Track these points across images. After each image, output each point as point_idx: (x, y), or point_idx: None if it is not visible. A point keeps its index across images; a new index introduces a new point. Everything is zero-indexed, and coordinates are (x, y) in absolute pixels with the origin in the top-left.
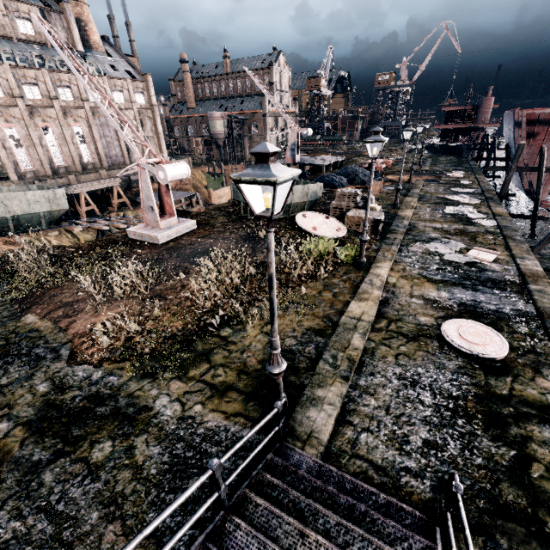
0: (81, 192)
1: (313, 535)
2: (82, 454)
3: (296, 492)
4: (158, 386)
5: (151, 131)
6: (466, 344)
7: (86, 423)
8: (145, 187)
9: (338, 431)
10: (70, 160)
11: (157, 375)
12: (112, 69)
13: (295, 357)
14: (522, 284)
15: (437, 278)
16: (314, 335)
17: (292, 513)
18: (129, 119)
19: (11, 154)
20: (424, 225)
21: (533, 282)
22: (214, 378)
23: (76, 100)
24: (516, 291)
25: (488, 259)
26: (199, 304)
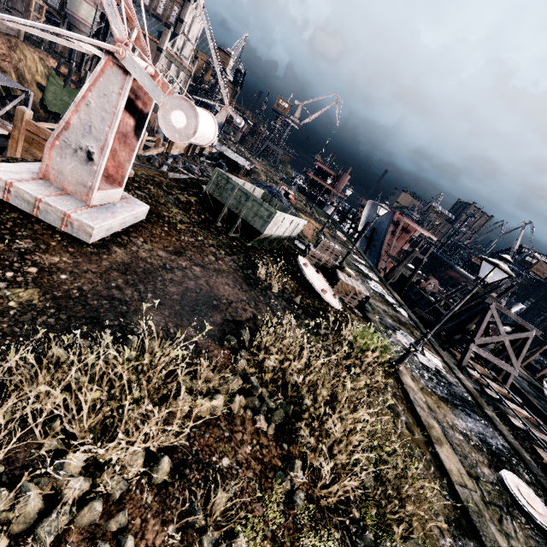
0: None
1: None
2: None
3: None
4: None
5: None
6: (539, 516)
7: None
8: (97, 107)
9: None
10: None
11: None
12: None
13: None
14: (478, 406)
15: (440, 393)
16: (462, 537)
17: None
18: None
19: None
20: (374, 303)
21: (483, 405)
22: None
23: None
24: (483, 417)
25: (440, 366)
26: (299, 485)
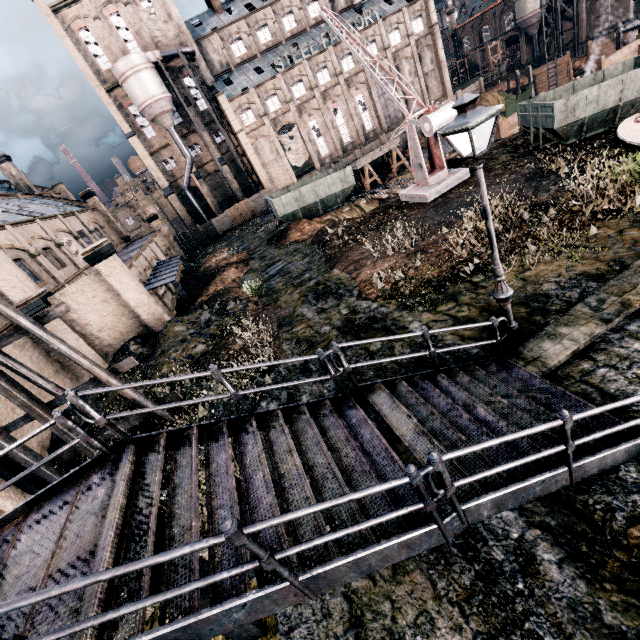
0: (364, 165)
1: (498, 398)
2: (365, 346)
3: (499, 381)
4: (413, 315)
5: (431, 63)
6: None
7: (367, 331)
8: (413, 145)
9: (571, 362)
10: (354, 134)
11: (413, 308)
12: (386, 5)
13: (548, 300)
14: None
15: None
16: (584, 280)
17: (491, 390)
18: (406, 60)
19: (314, 145)
20: None
21: None
22: (458, 313)
23: (356, 65)
24: None
25: None
26: (456, 255)
